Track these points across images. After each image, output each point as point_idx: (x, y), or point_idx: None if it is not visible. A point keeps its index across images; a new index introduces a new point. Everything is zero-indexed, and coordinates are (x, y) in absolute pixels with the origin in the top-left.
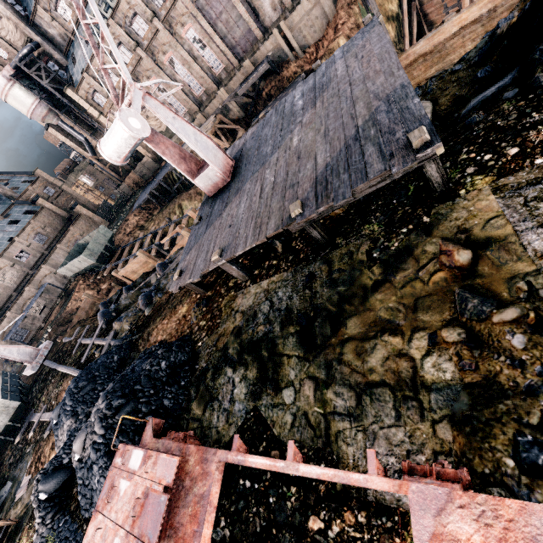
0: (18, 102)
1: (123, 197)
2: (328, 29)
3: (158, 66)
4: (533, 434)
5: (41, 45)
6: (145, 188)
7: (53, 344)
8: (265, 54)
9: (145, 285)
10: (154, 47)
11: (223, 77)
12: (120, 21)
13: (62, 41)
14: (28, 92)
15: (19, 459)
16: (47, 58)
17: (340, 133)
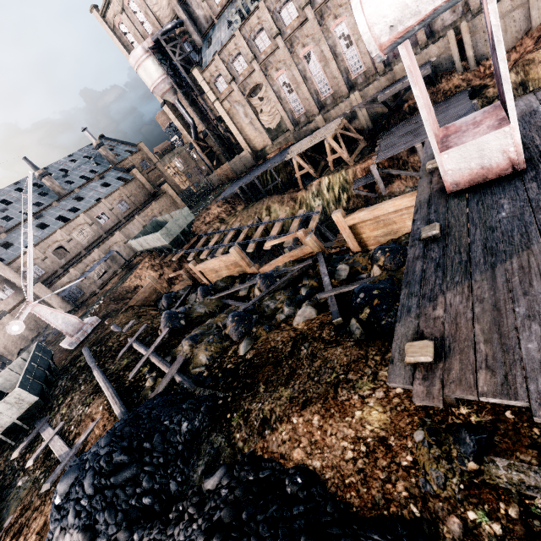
0: (147, 74)
1: (208, 186)
2: (525, 38)
3: (292, 59)
4: None
5: (185, 24)
6: (234, 182)
7: (99, 323)
8: (426, 60)
9: (229, 294)
10: (296, 38)
11: (359, 82)
12: (270, 5)
13: (205, 23)
14: (158, 66)
15: (6, 488)
16: (186, 39)
17: None
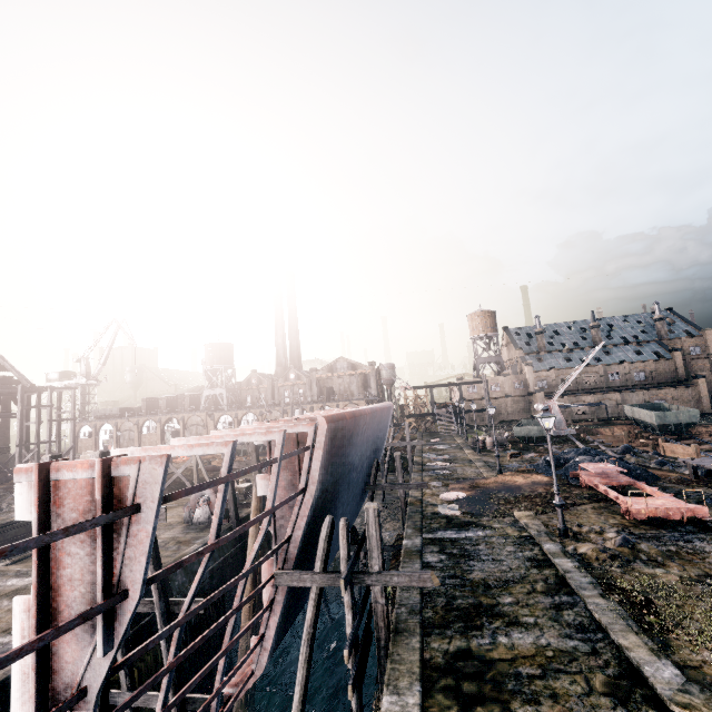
0: None
1: None
2: None
3: None
4: (707, 522)
5: None
6: None
7: (574, 434)
8: None
9: (669, 462)
10: None
11: None
12: None
13: None
14: None
15: (526, 450)
16: None
17: None
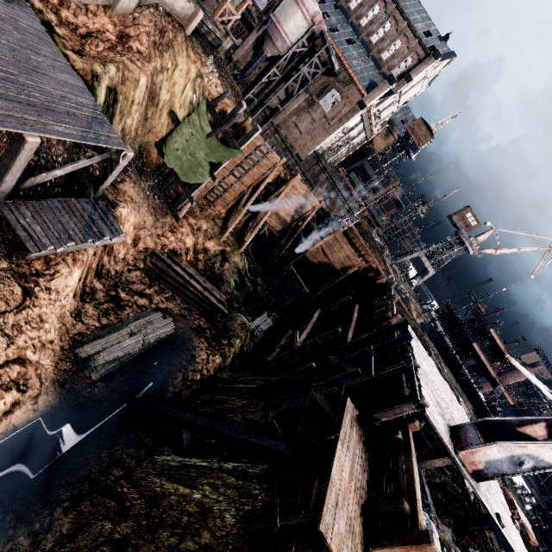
0: None
1: None
2: (105, 9)
3: None
4: None
5: None
6: None
7: None
8: None
9: None
10: None
11: None
12: None
13: None
14: None
15: None
16: None
17: (463, 418)
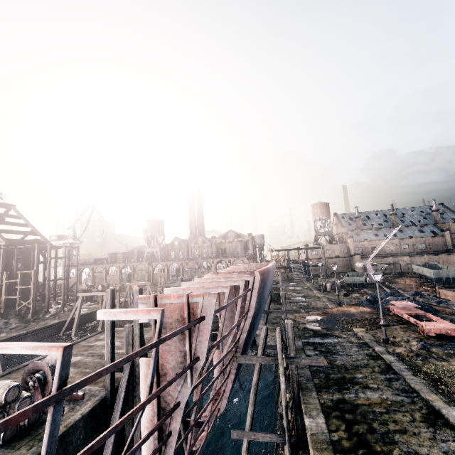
0: None
1: None
2: None
3: None
4: None
5: None
6: None
7: (381, 282)
8: None
9: (443, 301)
10: None
11: None
12: None
13: None
14: None
15: (352, 291)
16: None
17: None
